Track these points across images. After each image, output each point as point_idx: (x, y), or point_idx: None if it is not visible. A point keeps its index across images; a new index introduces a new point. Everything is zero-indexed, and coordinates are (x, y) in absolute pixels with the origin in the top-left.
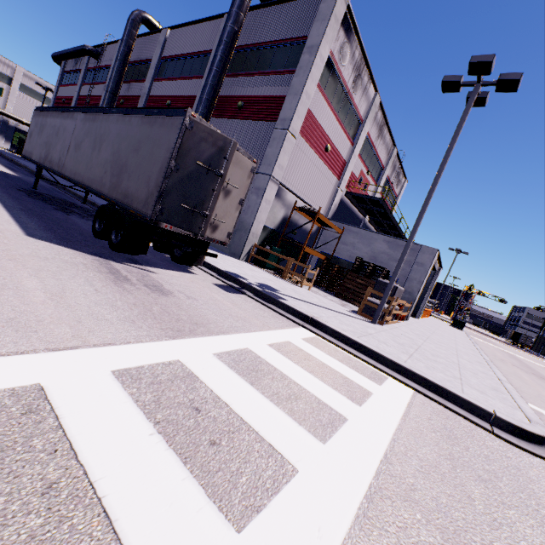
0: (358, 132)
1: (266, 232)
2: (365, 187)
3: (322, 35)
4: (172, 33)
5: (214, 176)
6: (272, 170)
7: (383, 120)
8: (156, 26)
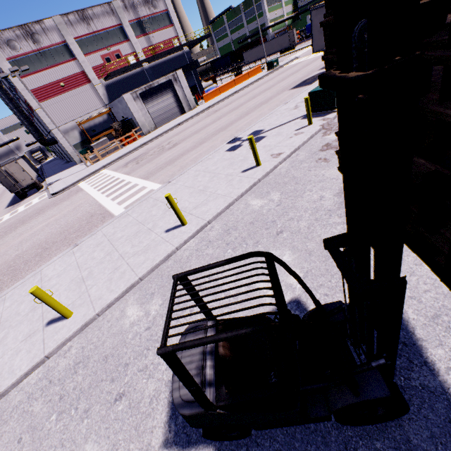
0: (70, 49)
1: (80, 145)
2: (119, 56)
3: None
4: None
5: (7, 177)
6: (49, 129)
7: (79, 12)
8: None
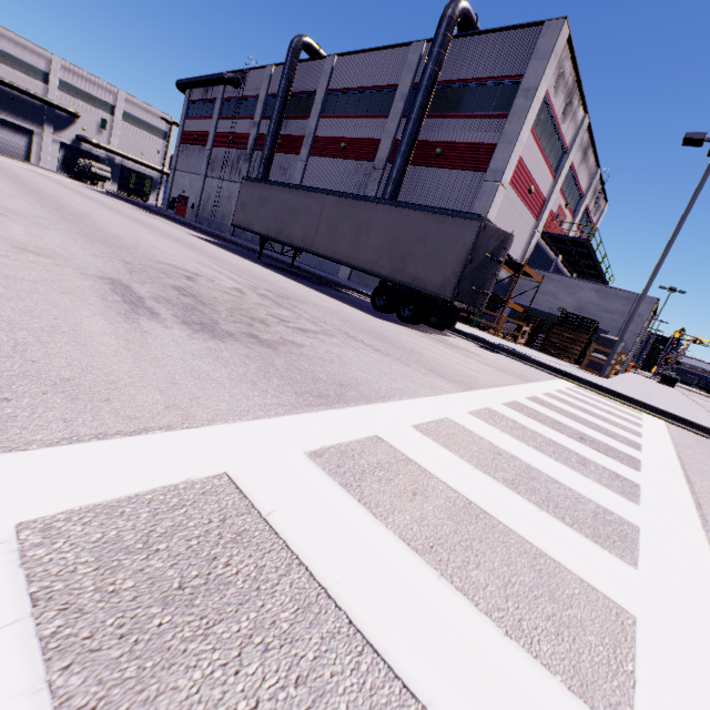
0: (561, 163)
1: None
2: (561, 223)
3: (540, 77)
4: (340, 61)
5: (494, 263)
6: None
7: (589, 141)
8: (316, 50)
